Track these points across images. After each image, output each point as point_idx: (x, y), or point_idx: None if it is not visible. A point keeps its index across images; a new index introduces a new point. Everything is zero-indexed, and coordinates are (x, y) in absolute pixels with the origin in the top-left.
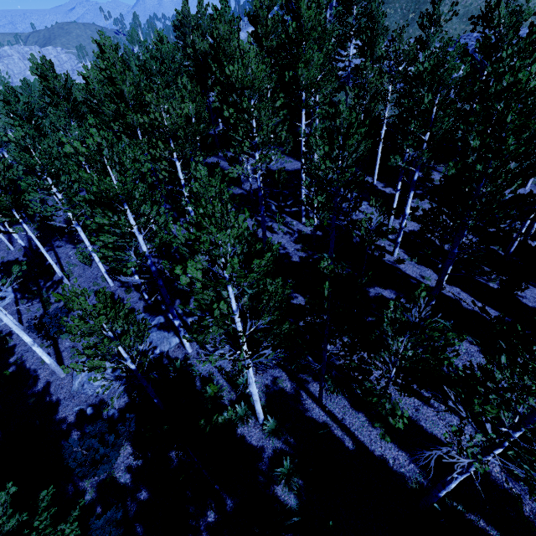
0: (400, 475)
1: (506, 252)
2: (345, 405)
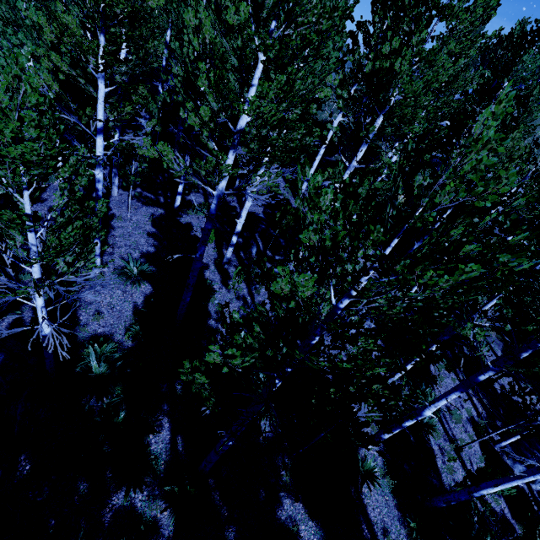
0: None
1: None
2: None
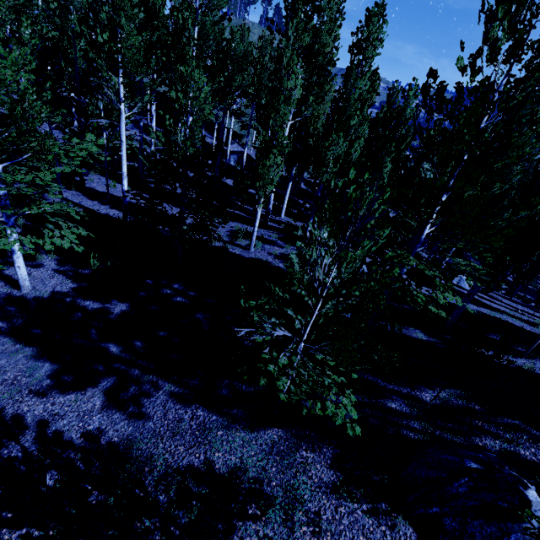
0: (116, 218)
1: (225, 164)
2: (84, 198)
